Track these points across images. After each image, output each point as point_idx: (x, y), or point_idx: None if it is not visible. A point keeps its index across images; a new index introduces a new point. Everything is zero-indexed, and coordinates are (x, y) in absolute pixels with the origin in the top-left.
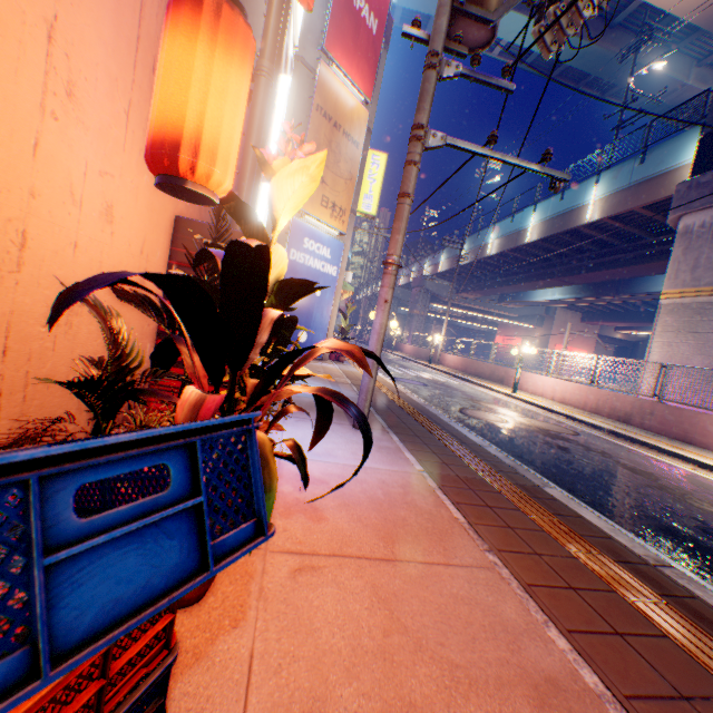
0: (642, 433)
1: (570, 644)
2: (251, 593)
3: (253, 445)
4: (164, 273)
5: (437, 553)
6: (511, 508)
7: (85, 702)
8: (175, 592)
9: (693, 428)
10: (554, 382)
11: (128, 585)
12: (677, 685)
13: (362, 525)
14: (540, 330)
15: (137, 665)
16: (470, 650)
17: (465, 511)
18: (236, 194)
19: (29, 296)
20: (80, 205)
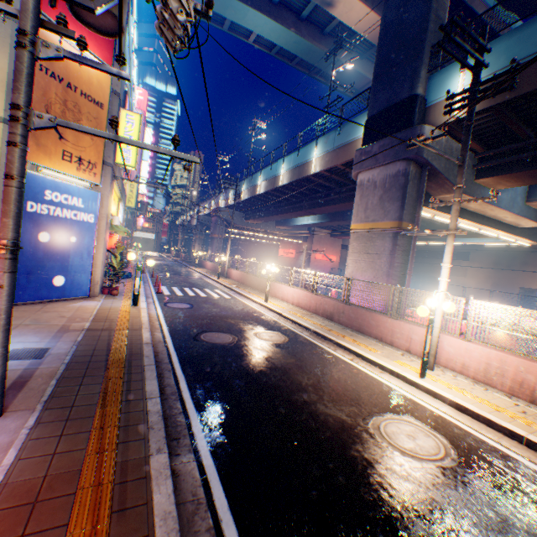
0: (336, 329)
1: None
2: None
3: None
4: None
5: None
6: (58, 525)
7: None
8: None
9: (364, 322)
10: (293, 291)
11: None
12: None
13: None
14: (306, 244)
15: None
16: None
17: None
18: None
19: None
20: None
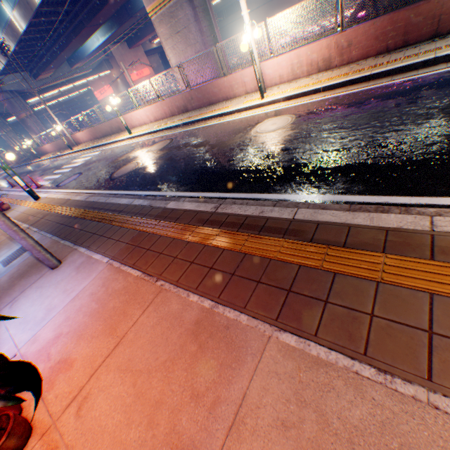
0: (196, 114)
1: (199, 295)
2: None
3: None
4: None
5: (137, 310)
6: (158, 239)
7: None
8: None
9: (210, 95)
10: (144, 112)
11: None
12: (231, 271)
13: (96, 339)
14: (115, 71)
15: None
16: (168, 346)
17: (140, 267)
18: None
19: None
20: None
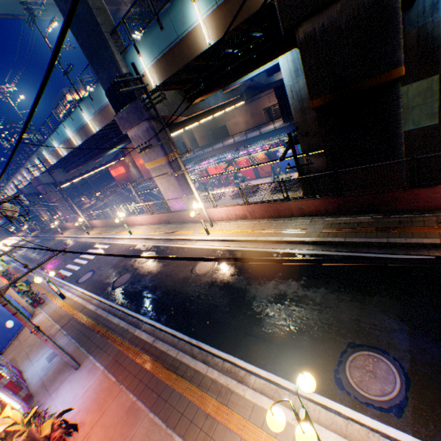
0: (174, 229)
1: (133, 393)
2: None
3: None
4: None
5: (111, 399)
6: (126, 357)
7: None
8: None
9: (183, 218)
10: (142, 218)
11: None
12: (147, 382)
13: (95, 412)
14: (128, 158)
15: None
16: (119, 416)
17: (116, 374)
18: None
19: None
20: None
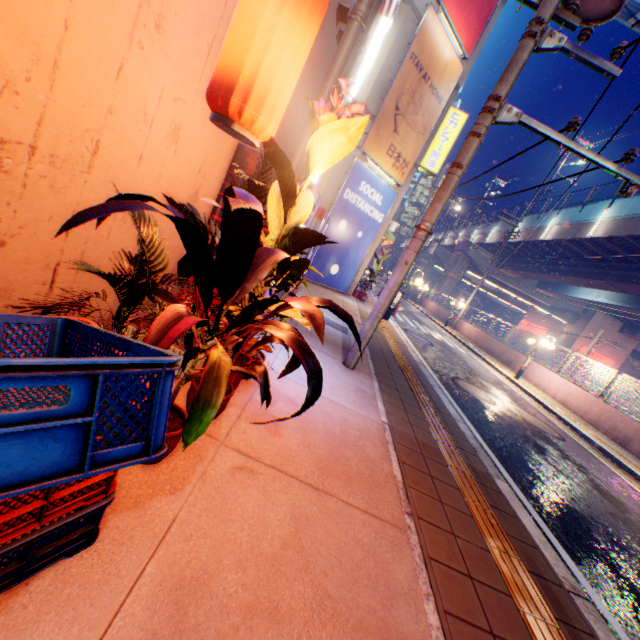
0: (634, 462)
1: (440, 623)
2: (195, 472)
3: (160, 384)
4: (217, 191)
5: (361, 498)
6: (452, 485)
7: (27, 511)
8: (47, 481)
9: None
10: (561, 382)
11: (8, 467)
12: None
13: (309, 451)
14: (571, 327)
15: (78, 498)
16: (347, 588)
17: (405, 472)
18: (301, 131)
19: (94, 194)
20: (151, 124)
